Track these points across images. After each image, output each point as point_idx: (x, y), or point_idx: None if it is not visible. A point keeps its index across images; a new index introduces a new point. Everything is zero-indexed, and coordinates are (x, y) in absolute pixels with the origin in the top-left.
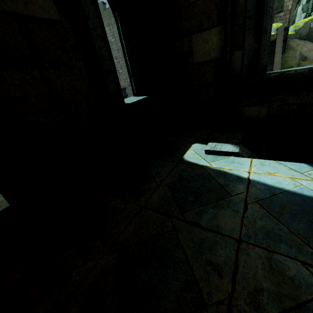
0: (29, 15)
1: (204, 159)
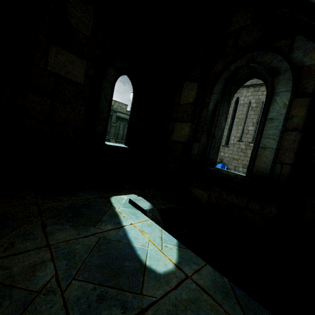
0: (65, 77)
1: (121, 204)
